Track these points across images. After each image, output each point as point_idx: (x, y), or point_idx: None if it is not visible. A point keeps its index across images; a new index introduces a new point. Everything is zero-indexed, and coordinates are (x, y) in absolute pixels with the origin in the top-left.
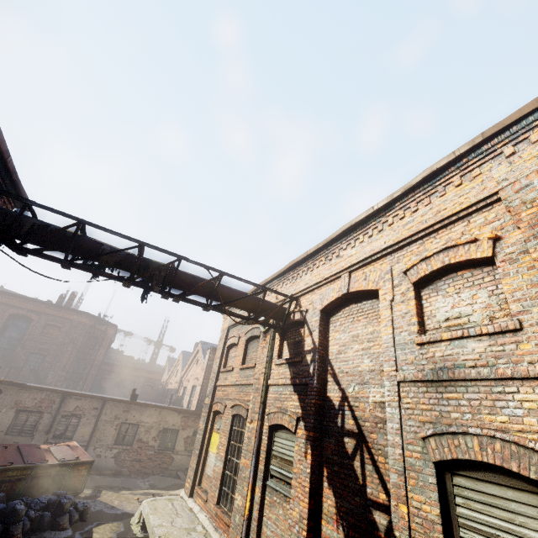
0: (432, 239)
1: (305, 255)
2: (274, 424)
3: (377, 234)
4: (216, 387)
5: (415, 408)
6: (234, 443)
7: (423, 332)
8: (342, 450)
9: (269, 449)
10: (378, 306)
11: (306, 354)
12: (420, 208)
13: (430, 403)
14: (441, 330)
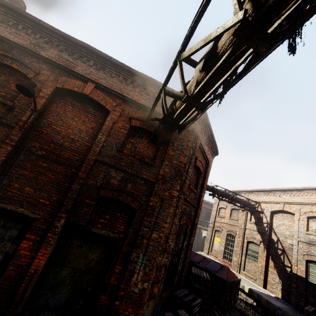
0: (315, 207)
1: (264, 190)
2: (249, 241)
3: (296, 196)
4: (215, 221)
5: (302, 248)
6: (228, 242)
7: (307, 230)
8: (277, 252)
9: (247, 247)
10: (293, 217)
11: (263, 223)
12: (313, 196)
13: (306, 248)
14: (313, 232)
